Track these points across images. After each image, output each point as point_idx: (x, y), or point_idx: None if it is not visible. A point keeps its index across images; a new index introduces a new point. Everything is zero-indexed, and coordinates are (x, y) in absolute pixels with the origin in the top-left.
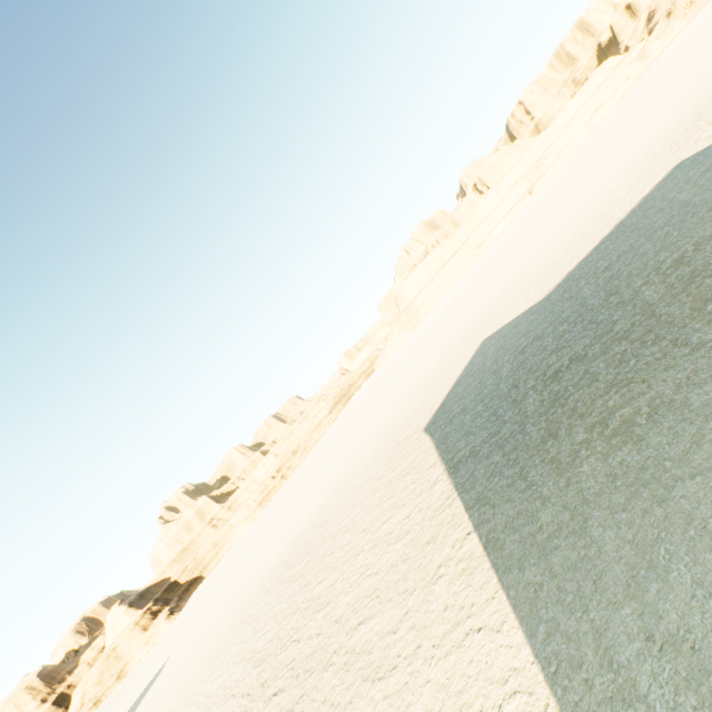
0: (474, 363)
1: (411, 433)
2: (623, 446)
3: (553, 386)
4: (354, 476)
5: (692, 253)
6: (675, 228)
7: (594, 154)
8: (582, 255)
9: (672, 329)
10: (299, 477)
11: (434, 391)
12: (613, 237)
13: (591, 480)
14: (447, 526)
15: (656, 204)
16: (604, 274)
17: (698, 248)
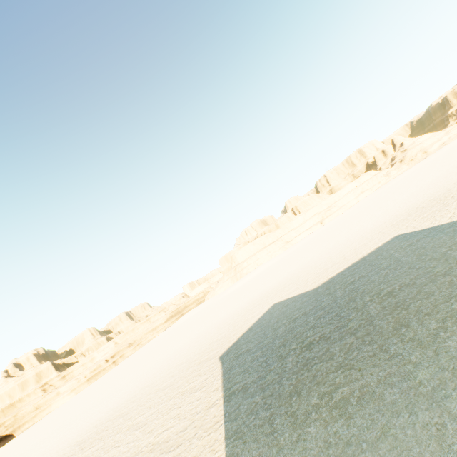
0: (264, 318)
1: (210, 356)
2: (339, 419)
3: (306, 353)
4: (161, 379)
5: (398, 290)
6: (391, 272)
7: (357, 214)
8: (340, 269)
9: (381, 338)
10: (125, 366)
11: (235, 329)
12: (358, 264)
13: (314, 441)
14: (208, 449)
15: (383, 253)
16: (350, 285)
17: (401, 289)
